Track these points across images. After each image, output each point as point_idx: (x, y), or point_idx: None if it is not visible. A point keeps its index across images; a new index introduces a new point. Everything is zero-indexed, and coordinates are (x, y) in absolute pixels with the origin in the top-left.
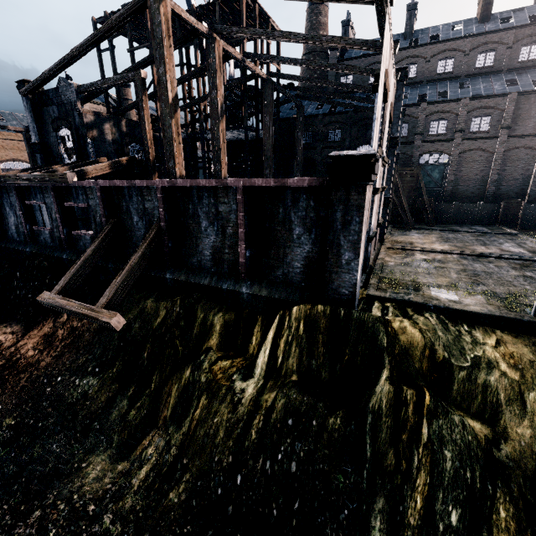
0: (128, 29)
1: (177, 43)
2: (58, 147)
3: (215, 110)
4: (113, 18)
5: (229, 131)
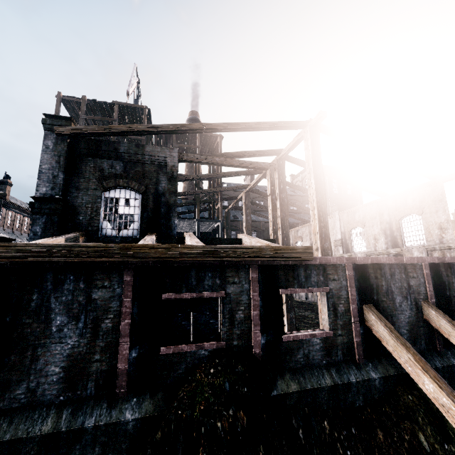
0: (117, 119)
1: (260, 154)
2: (98, 211)
3: (285, 206)
4: (266, 122)
5: (195, 221)
